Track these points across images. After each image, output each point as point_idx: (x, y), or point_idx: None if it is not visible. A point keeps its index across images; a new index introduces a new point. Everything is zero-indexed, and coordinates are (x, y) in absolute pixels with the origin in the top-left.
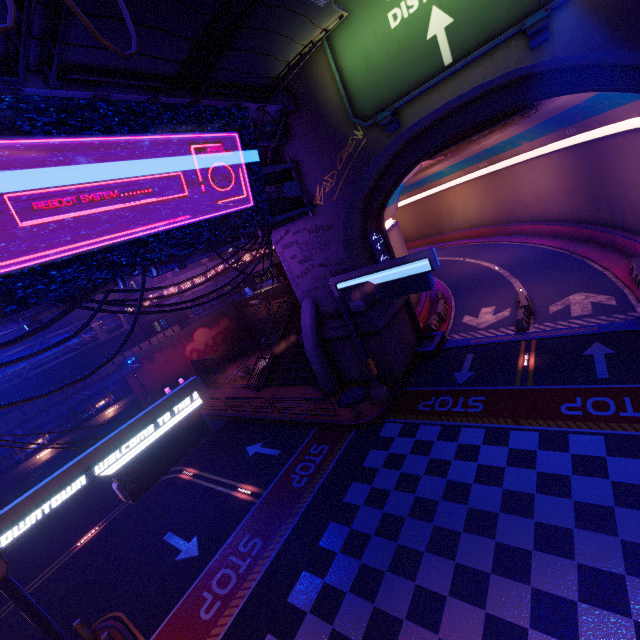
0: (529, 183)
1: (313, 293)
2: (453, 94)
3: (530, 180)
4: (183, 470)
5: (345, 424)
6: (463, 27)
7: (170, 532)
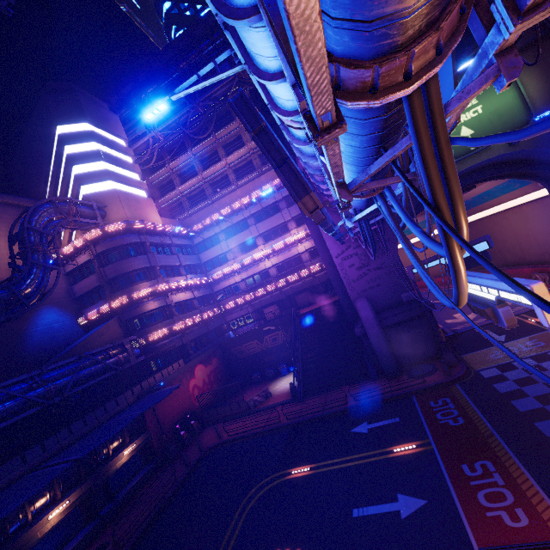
0: (422, 254)
1: (367, 292)
2: (471, 164)
3: (423, 252)
4: (288, 472)
5: (442, 382)
6: (479, 135)
7: (355, 508)
